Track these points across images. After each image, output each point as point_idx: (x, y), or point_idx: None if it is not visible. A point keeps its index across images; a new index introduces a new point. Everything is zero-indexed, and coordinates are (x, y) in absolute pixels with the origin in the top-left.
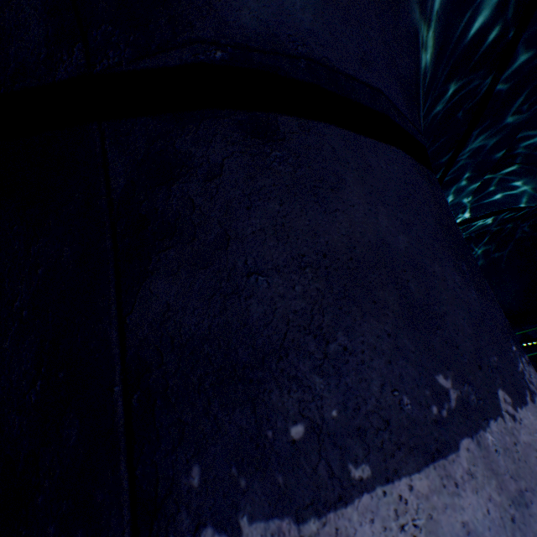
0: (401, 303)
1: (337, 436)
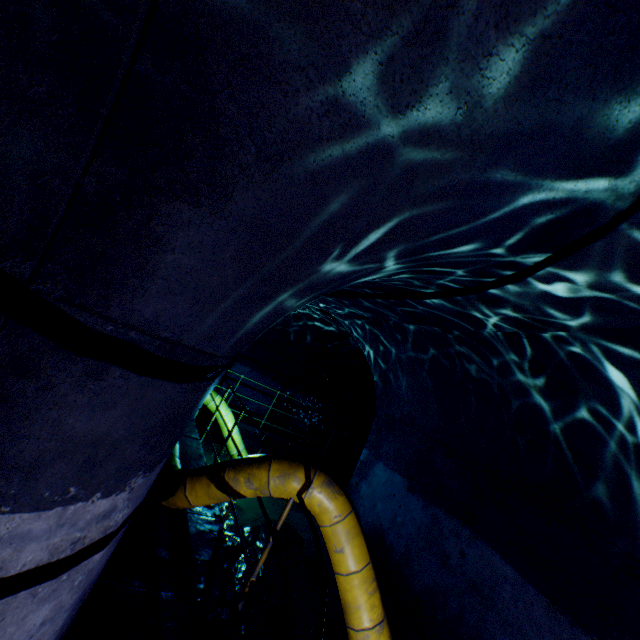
0: (86, 461)
1: (8, 498)
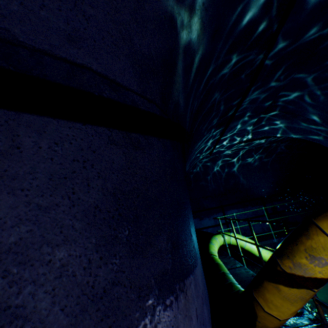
0: None
1: None
